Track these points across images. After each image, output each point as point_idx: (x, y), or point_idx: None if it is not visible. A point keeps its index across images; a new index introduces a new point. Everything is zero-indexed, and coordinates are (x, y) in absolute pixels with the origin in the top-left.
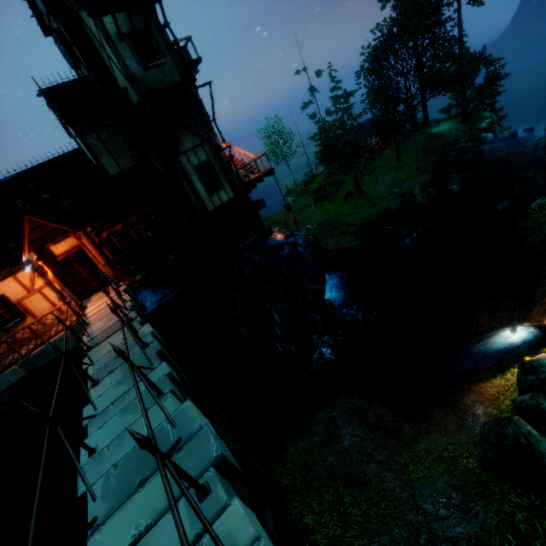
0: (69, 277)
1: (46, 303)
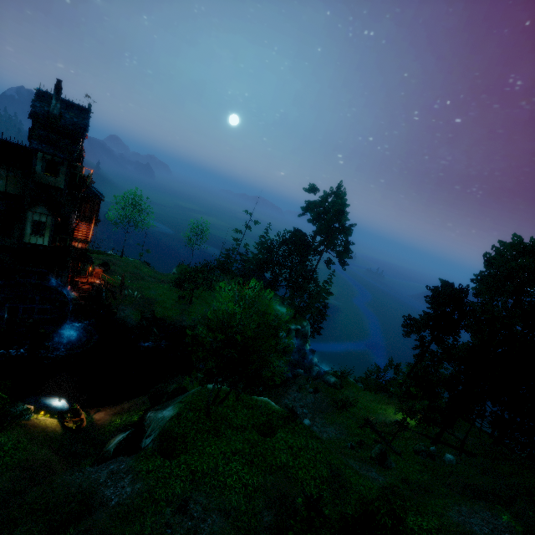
0: None
1: None
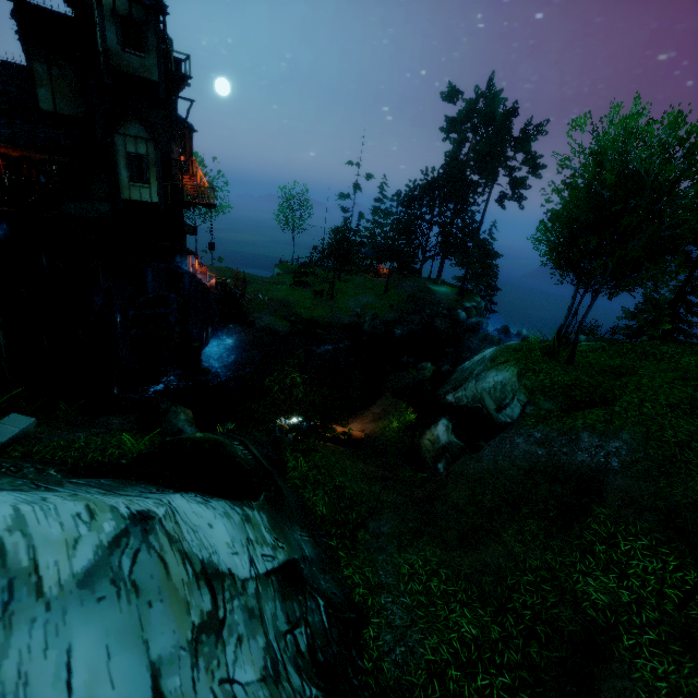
0: None
1: None
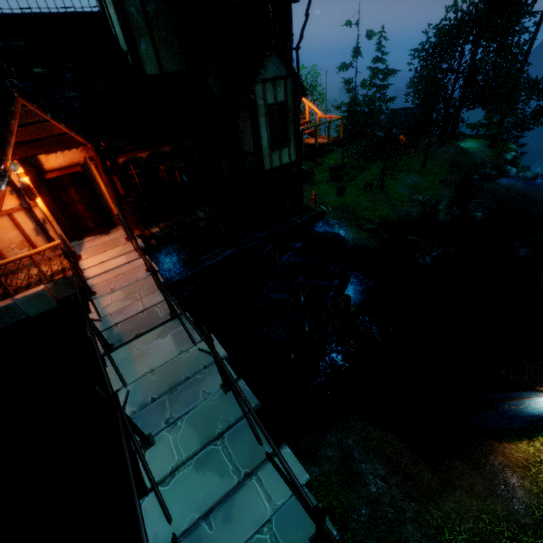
0: (58, 206)
1: (16, 233)
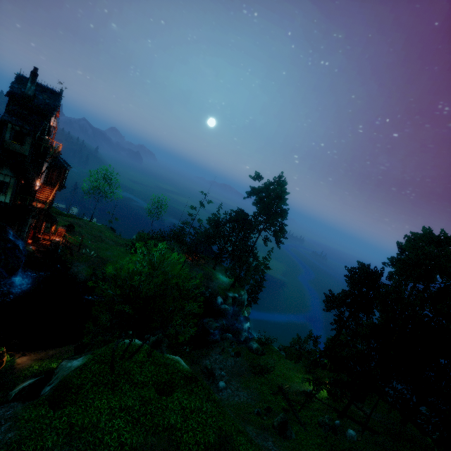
0: None
1: None
